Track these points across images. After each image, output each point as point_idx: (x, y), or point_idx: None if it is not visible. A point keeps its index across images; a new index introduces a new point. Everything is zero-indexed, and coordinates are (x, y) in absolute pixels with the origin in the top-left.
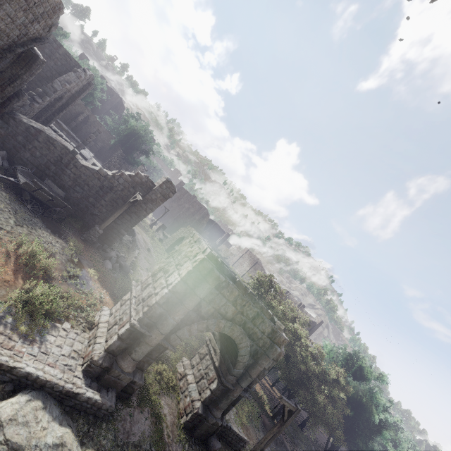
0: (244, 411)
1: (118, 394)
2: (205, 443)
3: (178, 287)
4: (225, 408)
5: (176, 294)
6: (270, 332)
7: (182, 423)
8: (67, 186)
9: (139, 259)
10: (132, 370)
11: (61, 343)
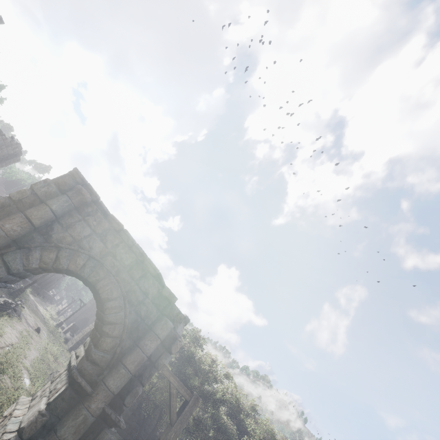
0: None
1: None
2: None
3: (23, 194)
4: None
5: (17, 202)
6: (158, 296)
7: None
8: None
9: (14, 322)
10: None
11: None
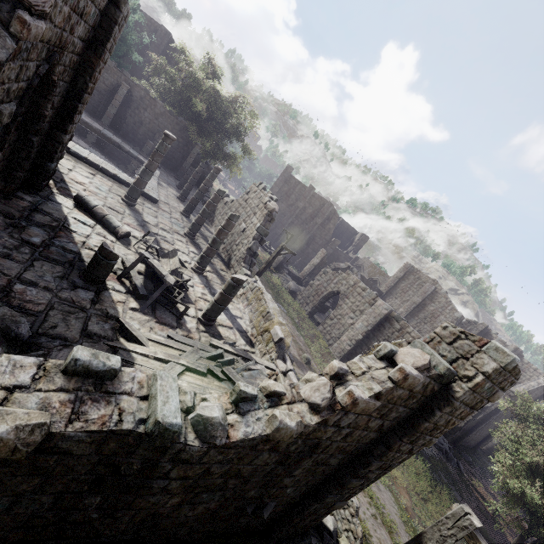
0: None
1: None
2: None
3: None
4: None
5: None
6: None
7: None
8: (165, 508)
9: None
10: None
11: None
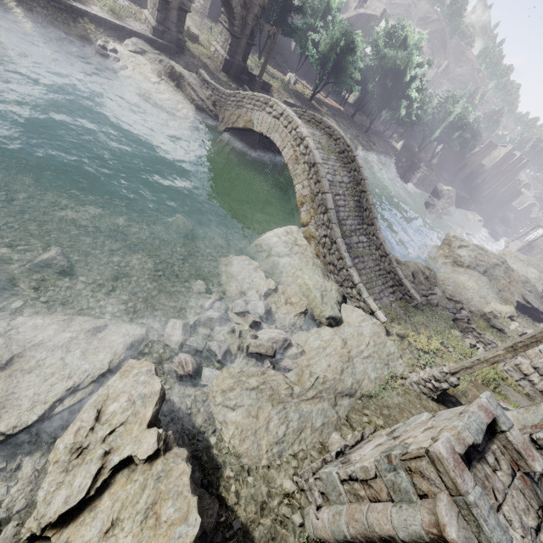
0: (277, 85)
1: (177, 50)
2: (240, 80)
3: None
4: (242, 54)
5: None
6: None
7: (221, 69)
8: None
9: None
10: (175, 30)
11: (135, 26)
